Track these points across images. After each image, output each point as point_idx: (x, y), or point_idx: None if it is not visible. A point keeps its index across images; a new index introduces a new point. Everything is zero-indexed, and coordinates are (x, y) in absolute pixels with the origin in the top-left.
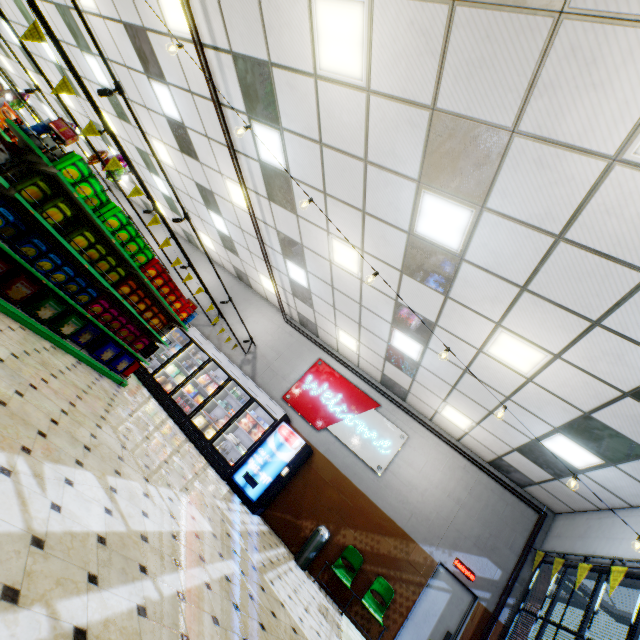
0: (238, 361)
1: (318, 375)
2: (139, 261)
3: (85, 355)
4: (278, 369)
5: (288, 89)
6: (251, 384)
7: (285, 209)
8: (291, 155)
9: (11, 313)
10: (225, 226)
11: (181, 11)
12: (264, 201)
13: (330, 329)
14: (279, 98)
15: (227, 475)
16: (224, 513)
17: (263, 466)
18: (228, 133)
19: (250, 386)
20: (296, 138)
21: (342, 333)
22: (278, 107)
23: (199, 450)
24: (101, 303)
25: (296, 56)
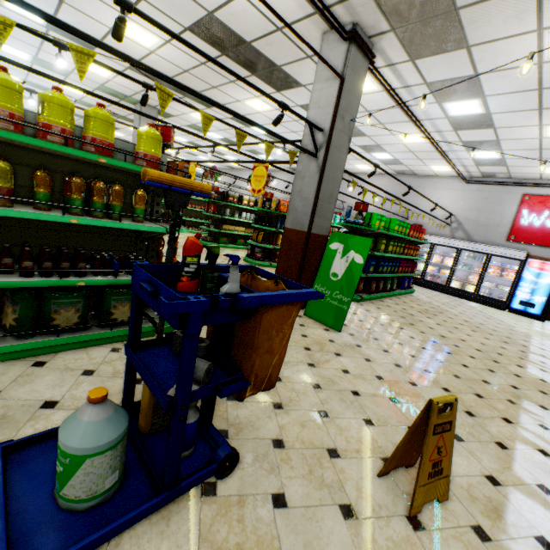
0: (447, 233)
1: (531, 208)
2: (407, 234)
3: (402, 291)
4: (487, 222)
5: (498, 78)
6: (479, 246)
7: (477, 130)
8: (493, 104)
9: (383, 296)
10: (389, 156)
11: (368, 84)
12: (447, 133)
13: (530, 171)
14: (484, 85)
15: (505, 307)
16: (547, 334)
17: (531, 293)
18: (416, 120)
19: (480, 248)
20: (503, 96)
21: (549, 169)
22: (481, 89)
23: (470, 301)
24: (400, 266)
25: (514, 62)
